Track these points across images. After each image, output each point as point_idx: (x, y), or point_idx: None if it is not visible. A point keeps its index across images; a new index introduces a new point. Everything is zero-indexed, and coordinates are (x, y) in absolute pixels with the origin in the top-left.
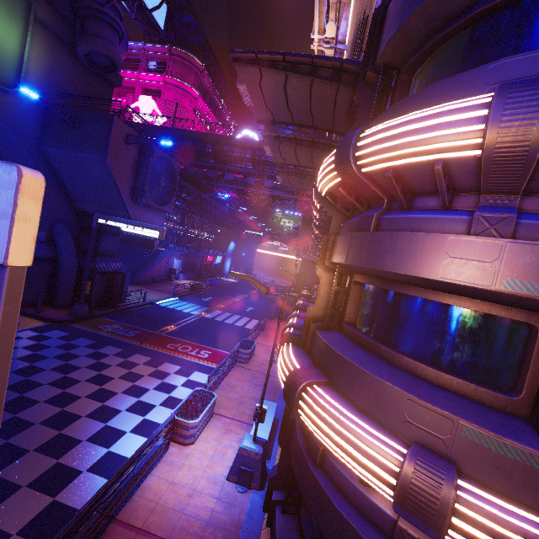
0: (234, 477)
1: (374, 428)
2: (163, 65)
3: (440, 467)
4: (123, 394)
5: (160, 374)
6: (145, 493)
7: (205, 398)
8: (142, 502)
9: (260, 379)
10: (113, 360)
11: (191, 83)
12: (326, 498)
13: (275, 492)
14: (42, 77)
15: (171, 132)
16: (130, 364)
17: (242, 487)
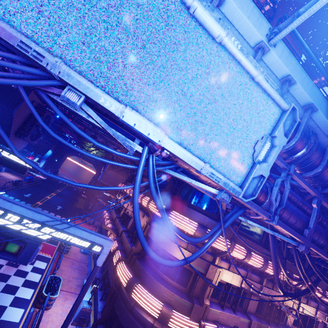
0: (76, 323)
1: (156, 298)
2: None
3: (170, 307)
4: None
5: (14, 263)
6: None
7: (57, 281)
8: None
9: (76, 264)
10: None
11: None
12: (133, 321)
13: (99, 325)
14: None
15: None
16: None
17: (79, 326)
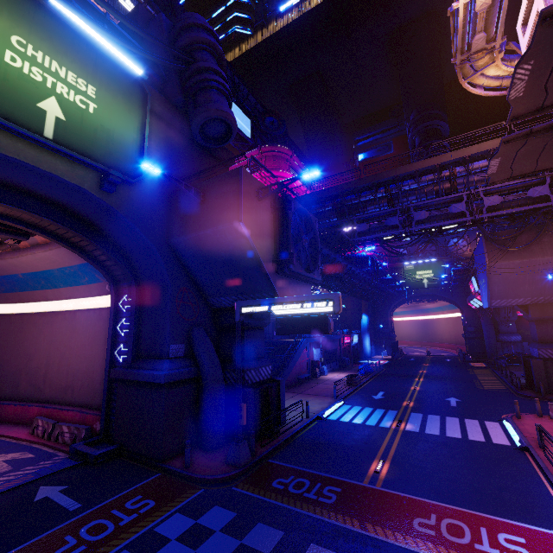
0: None
1: None
2: (257, 165)
3: None
4: None
5: None
6: None
7: None
8: None
9: None
10: None
11: (284, 169)
12: None
13: None
14: (163, 168)
15: None
16: None
17: None
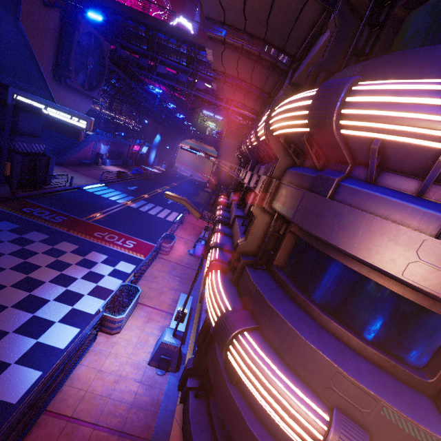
0: (155, 363)
1: (300, 388)
2: None
3: None
4: (51, 283)
5: (88, 263)
6: (74, 382)
7: (130, 293)
8: (72, 391)
9: (178, 270)
10: (39, 246)
11: None
12: (240, 416)
13: (190, 379)
14: None
15: (100, 0)
16: (57, 252)
17: (161, 370)
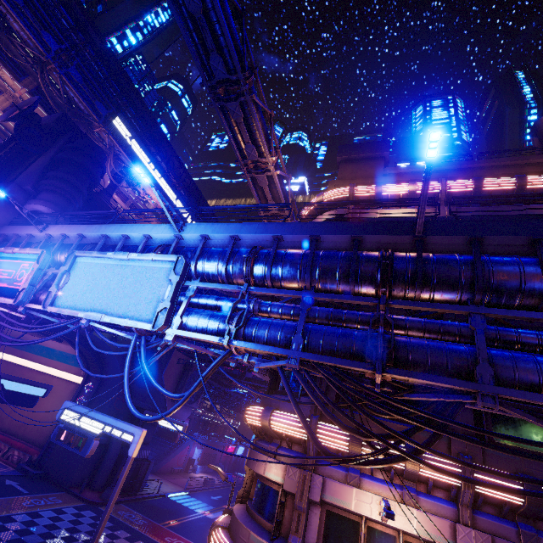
0: None
1: (230, 542)
2: None
3: None
4: None
5: None
6: None
7: None
8: None
9: None
10: (122, 541)
11: None
12: None
13: None
14: None
15: None
16: None
17: None
